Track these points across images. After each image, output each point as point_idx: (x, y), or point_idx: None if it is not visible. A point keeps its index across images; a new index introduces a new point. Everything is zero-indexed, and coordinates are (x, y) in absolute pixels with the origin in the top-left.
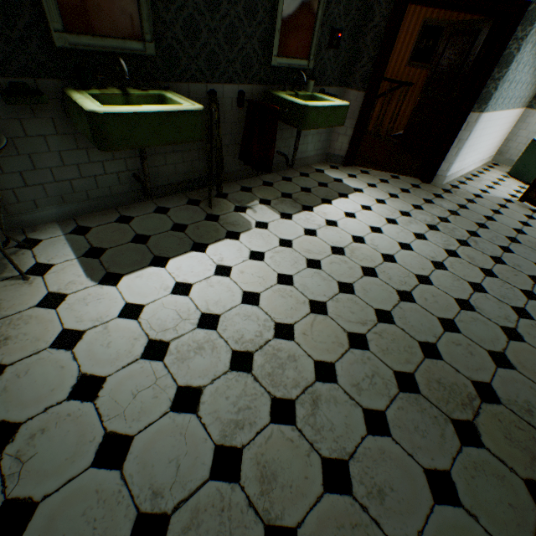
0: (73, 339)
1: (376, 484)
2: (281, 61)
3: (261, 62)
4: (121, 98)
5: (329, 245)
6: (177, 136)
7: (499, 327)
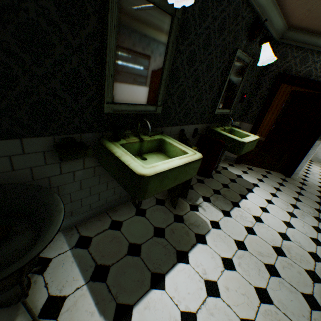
0: None
1: None
2: (219, 111)
3: (209, 111)
4: (138, 143)
5: (270, 245)
6: (184, 177)
7: None
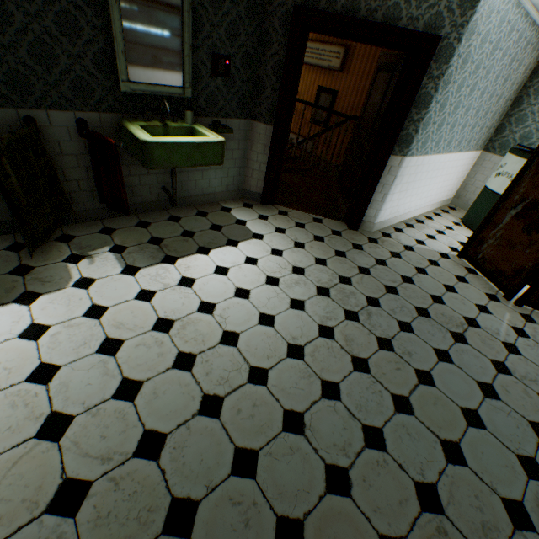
0: None
1: None
2: (138, 87)
3: (106, 87)
4: None
5: (158, 316)
6: None
7: (324, 467)
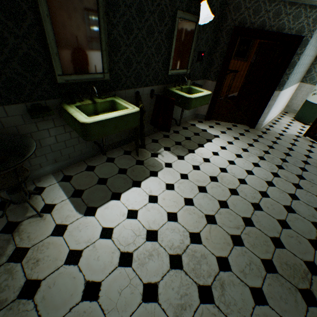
0: (76, 257)
1: None
2: (173, 72)
3: (163, 73)
4: (92, 105)
5: (208, 175)
6: (125, 126)
7: (310, 223)
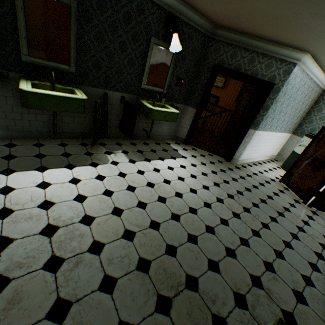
0: None
1: (82, 321)
2: (147, 87)
3: (136, 85)
4: (50, 87)
5: (147, 181)
6: (69, 108)
7: (224, 247)
